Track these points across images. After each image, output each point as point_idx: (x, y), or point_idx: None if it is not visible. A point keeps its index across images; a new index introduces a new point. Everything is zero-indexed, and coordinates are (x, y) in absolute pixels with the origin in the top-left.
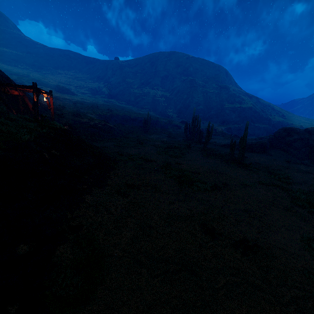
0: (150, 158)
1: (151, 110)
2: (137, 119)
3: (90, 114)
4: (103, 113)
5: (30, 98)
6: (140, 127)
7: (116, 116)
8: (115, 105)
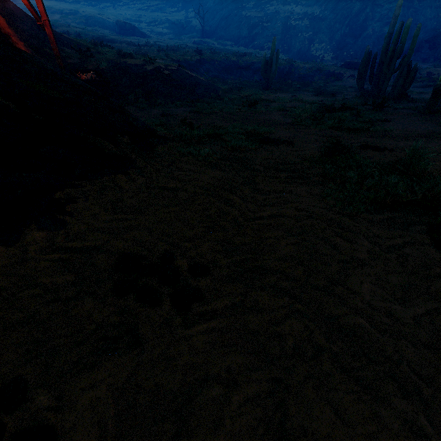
0: (275, 135)
1: (280, 51)
2: (251, 66)
3: (159, 59)
4: (185, 56)
5: (18, 14)
6: (255, 82)
7: (208, 62)
8: (211, 48)
